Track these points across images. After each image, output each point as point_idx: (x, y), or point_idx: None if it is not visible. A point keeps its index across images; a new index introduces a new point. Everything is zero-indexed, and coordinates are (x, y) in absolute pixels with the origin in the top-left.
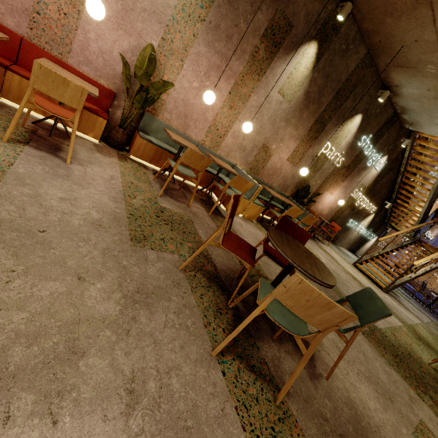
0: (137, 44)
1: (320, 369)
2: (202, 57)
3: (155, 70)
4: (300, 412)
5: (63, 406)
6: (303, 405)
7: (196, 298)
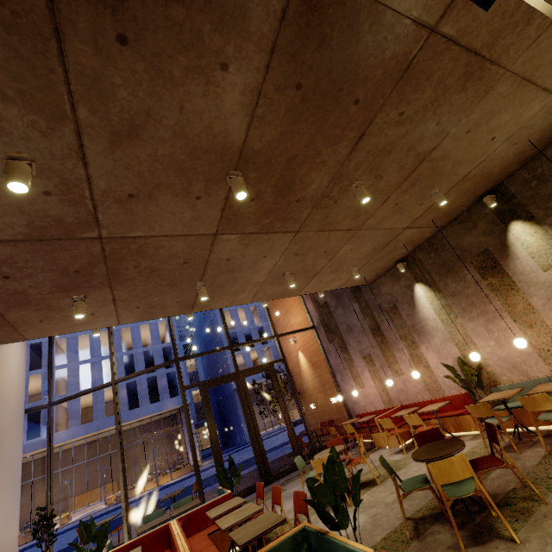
0: (453, 359)
1: (470, 550)
2: (476, 328)
3: (469, 361)
4: (415, 546)
5: (363, 513)
6: (421, 547)
7: (427, 502)
